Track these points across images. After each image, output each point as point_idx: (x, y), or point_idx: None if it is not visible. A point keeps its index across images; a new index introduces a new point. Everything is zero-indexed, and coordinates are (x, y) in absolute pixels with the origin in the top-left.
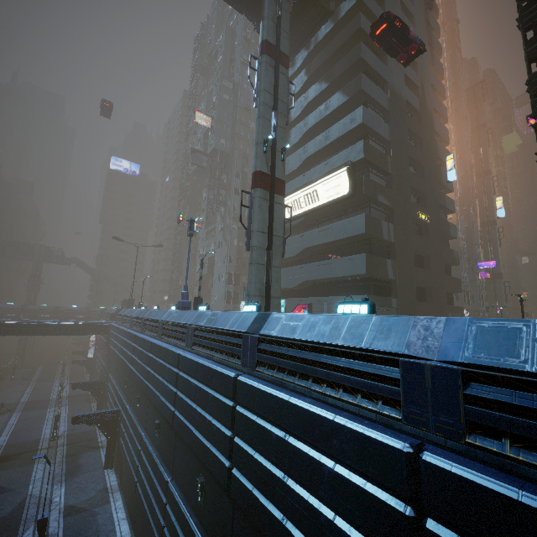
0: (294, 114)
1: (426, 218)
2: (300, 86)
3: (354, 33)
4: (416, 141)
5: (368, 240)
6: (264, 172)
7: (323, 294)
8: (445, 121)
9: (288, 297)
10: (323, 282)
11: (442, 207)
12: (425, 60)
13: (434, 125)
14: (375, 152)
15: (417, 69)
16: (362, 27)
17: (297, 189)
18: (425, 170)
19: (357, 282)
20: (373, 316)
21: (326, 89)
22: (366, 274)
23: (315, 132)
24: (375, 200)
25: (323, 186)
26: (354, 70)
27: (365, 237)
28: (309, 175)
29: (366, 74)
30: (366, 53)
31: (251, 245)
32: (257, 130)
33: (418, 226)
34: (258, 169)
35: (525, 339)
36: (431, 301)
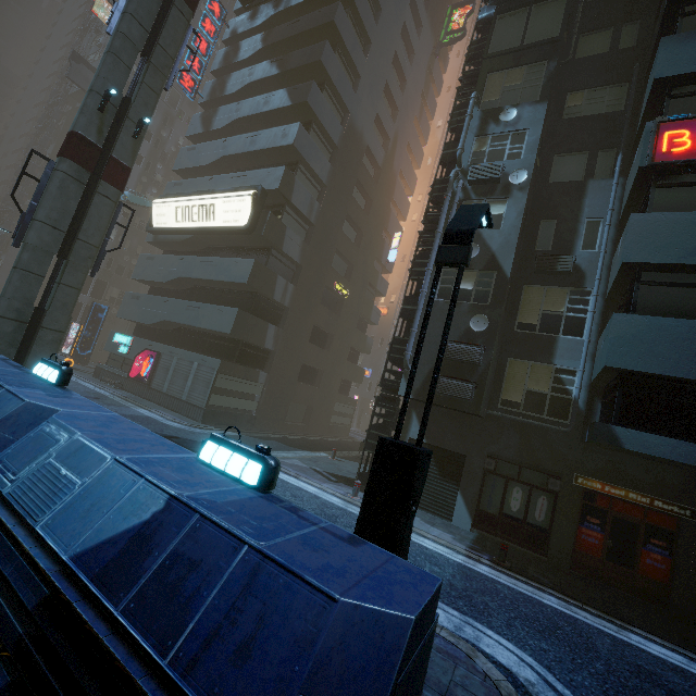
0: (231, 88)
1: (345, 292)
2: (251, 52)
3: (326, 23)
4: (367, 200)
5: (254, 294)
6: (90, 140)
7: (185, 345)
8: (411, 192)
9: (144, 335)
10: (191, 329)
11: (373, 286)
12: (411, 113)
13: (394, 191)
14: (299, 189)
15: (397, 117)
16: (337, 23)
17: (196, 192)
18: (364, 238)
19: (225, 341)
20: (3, 388)
21: (276, 77)
22: (232, 335)
23: (249, 128)
24: (279, 249)
25: (223, 204)
26: (312, 72)
27: (251, 289)
28: (217, 181)
29: (324, 86)
30: (330, 59)
31: (24, 240)
32: (98, 70)
33: (334, 297)
34: (78, 131)
35: (47, 454)
36: (319, 386)
